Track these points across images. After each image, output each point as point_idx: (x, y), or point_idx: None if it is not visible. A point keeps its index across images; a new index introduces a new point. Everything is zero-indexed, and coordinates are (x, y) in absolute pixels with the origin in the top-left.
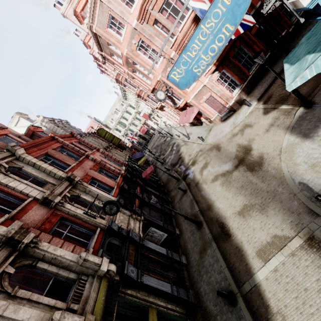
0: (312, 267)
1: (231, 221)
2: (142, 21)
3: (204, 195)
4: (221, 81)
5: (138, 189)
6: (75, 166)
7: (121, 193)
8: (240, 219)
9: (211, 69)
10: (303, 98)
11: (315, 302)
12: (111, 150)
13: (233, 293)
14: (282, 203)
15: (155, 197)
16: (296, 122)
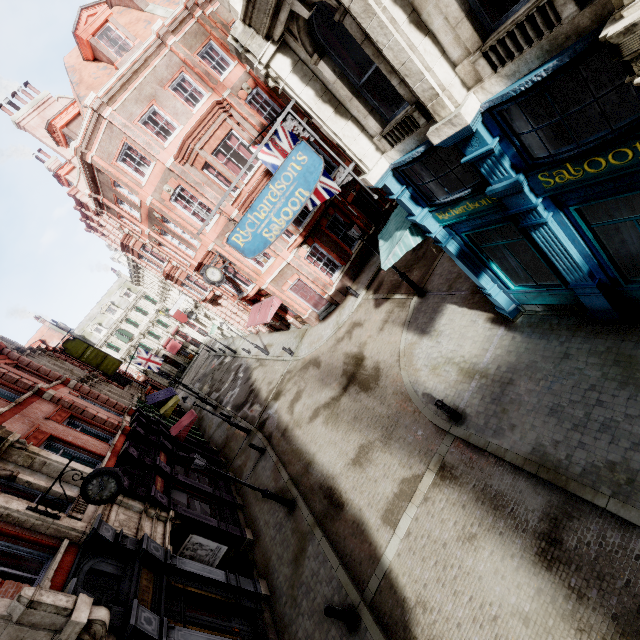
0: (448, 508)
1: (344, 479)
2: (183, 161)
3: (298, 449)
4: (314, 259)
5: (162, 458)
6: (8, 412)
7: (121, 467)
8: (356, 472)
9: (297, 241)
10: (413, 284)
11: (456, 558)
12: (97, 385)
13: (353, 607)
14: (407, 428)
15: (201, 473)
16: (412, 315)
